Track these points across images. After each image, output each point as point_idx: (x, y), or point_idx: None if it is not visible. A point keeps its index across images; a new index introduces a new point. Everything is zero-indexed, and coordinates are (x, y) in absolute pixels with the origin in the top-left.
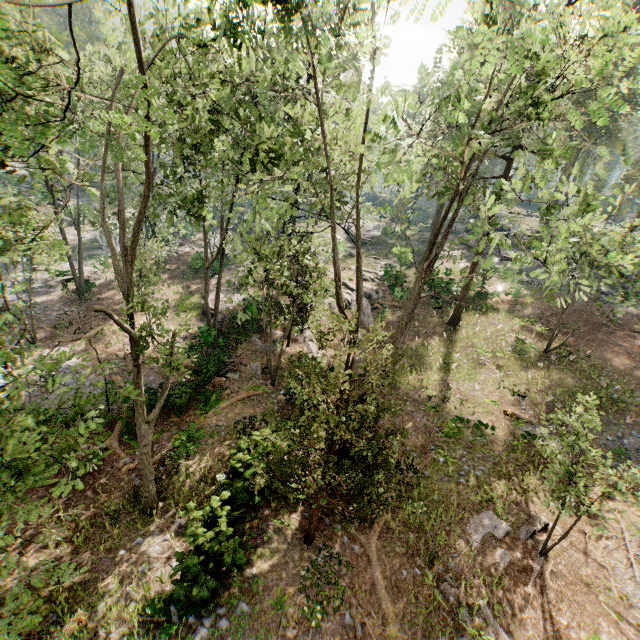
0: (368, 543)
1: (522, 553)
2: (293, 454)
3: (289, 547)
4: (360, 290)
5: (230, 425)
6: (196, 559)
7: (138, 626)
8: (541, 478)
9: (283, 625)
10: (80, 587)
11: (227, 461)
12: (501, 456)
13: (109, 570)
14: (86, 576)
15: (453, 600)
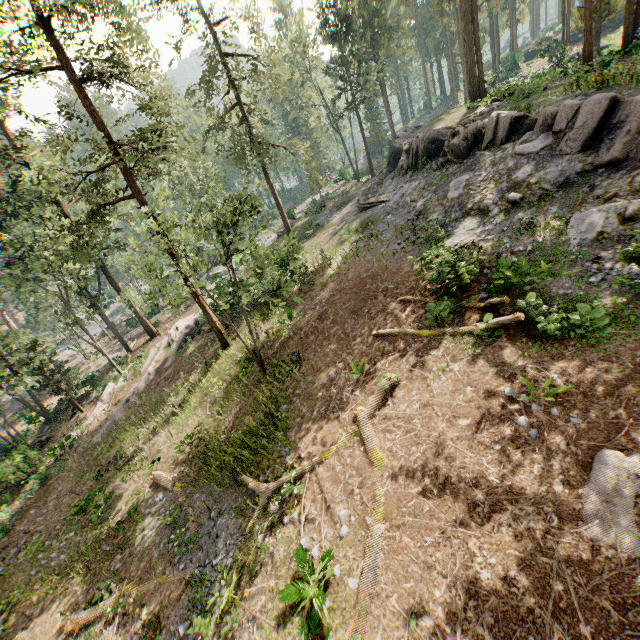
0: None
1: None
2: None
3: None
4: None
5: None
6: None
7: None
8: (88, 576)
9: None
10: None
11: None
12: (94, 540)
13: None
14: None
15: None
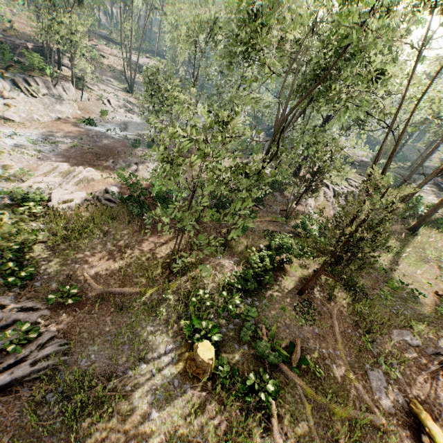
0: (332, 309)
1: (425, 358)
2: (303, 250)
3: (289, 292)
4: (384, 171)
5: (260, 230)
6: (252, 271)
7: (219, 287)
8: None
9: (284, 318)
10: (196, 262)
11: (258, 245)
12: (424, 312)
13: (206, 262)
14: (197, 260)
15: (375, 354)
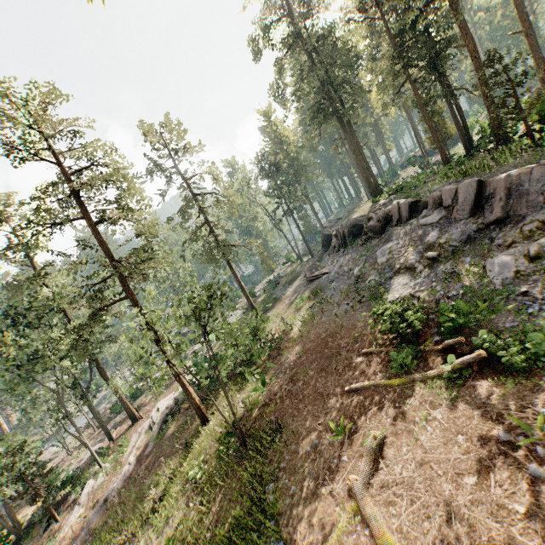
0: None
1: None
2: None
3: None
4: None
5: None
6: None
7: None
8: None
9: None
10: None
11: None
12: None
13: None
14: None
15: None
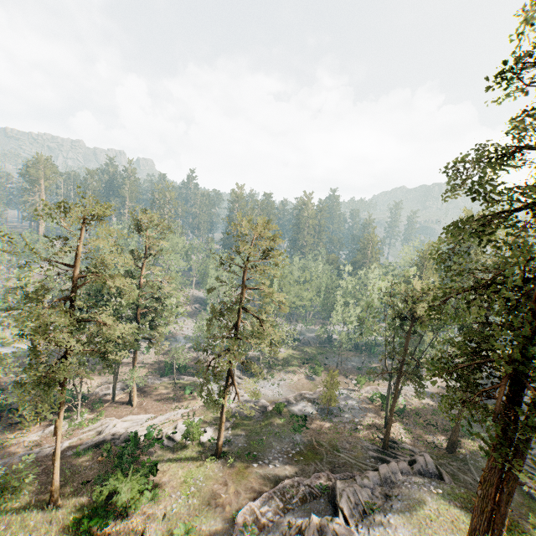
0: None
1: None
2: None
3: None
4: None
5: None
6: None
7: None
8: None
9: None
10: None
11: None
12: None
13: None
14: None
15: None
